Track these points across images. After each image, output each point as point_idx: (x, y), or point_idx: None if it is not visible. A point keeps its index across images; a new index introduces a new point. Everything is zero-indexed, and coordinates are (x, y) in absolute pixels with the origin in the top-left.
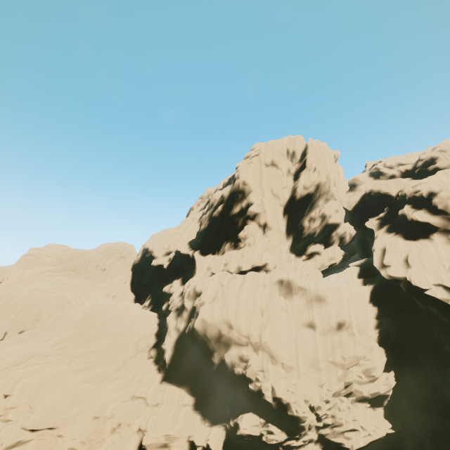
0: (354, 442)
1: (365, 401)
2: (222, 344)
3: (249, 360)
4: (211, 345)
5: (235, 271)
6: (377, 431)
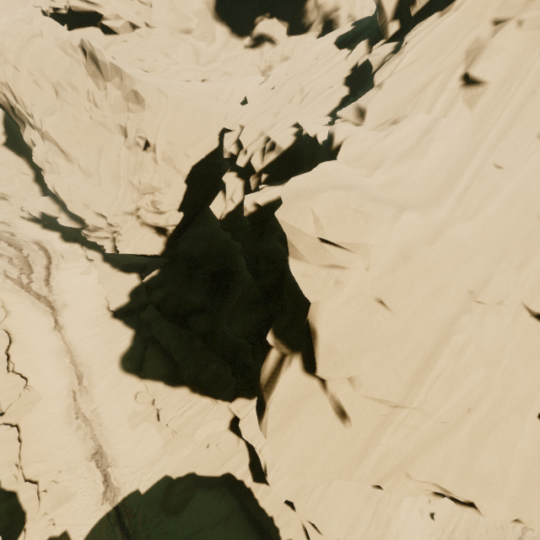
0: (122, 249)
1: (152, 227)
2: (20, 120)
3: (35, 147)
4: (13, 117)
5: (48, 11)
6: (144, 249)
